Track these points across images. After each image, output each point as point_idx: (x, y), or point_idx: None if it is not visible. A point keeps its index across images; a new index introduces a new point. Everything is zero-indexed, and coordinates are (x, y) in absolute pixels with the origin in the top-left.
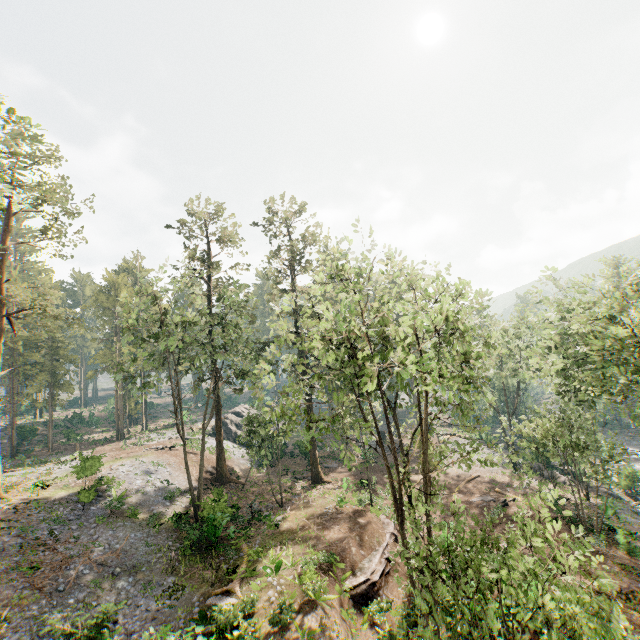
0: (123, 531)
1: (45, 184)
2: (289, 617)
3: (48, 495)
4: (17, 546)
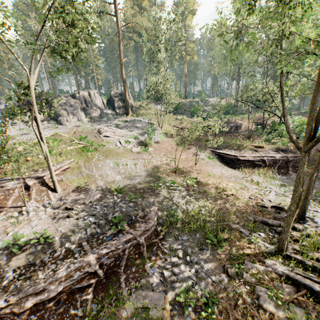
0: (207, 108)
1: (194, 3)
2: (234, 118)
3: (194, 100)
4: (190, 104)
